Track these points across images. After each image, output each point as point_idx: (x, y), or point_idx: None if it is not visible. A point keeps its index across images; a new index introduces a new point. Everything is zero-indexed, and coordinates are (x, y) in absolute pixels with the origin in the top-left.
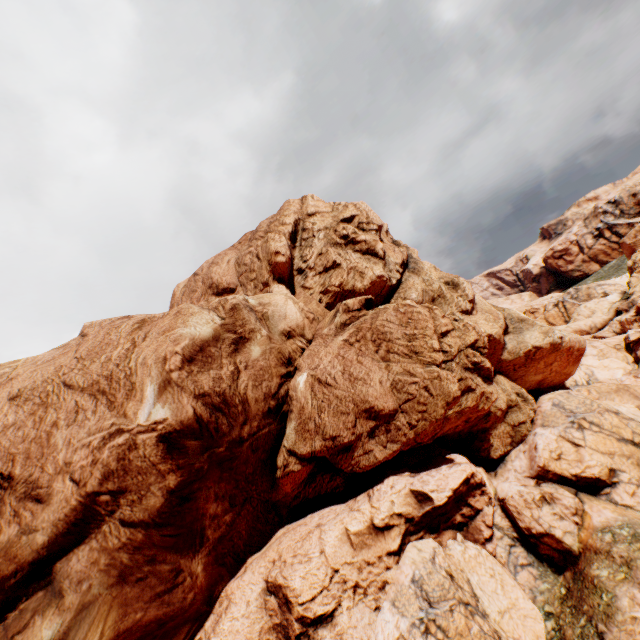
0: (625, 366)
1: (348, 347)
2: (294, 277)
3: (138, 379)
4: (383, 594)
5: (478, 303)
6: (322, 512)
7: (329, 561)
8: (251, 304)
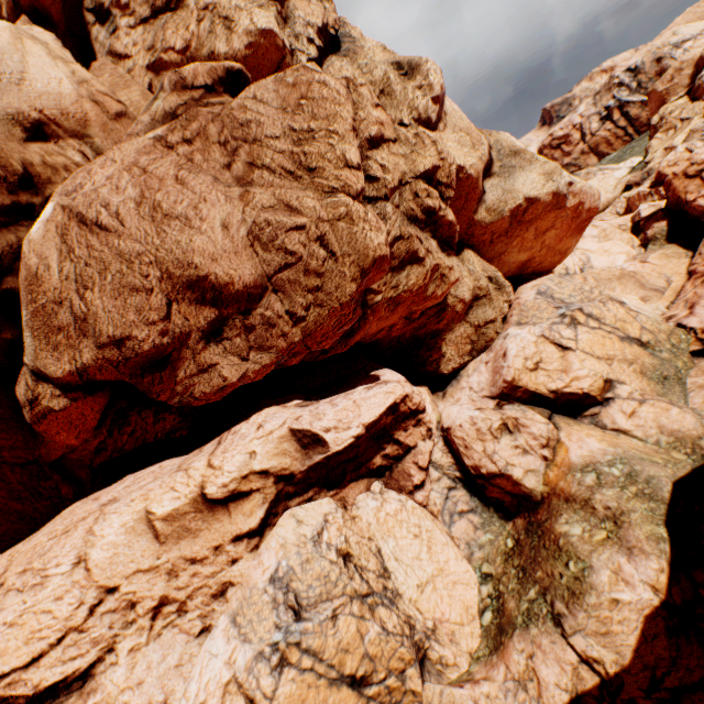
0: (630, 250)
1: (161, 152)
2: (89, 29)
3: None
4: (221, 604)
5: (450, 115)
6: (143, 473)
7: (95, 576)
8: None
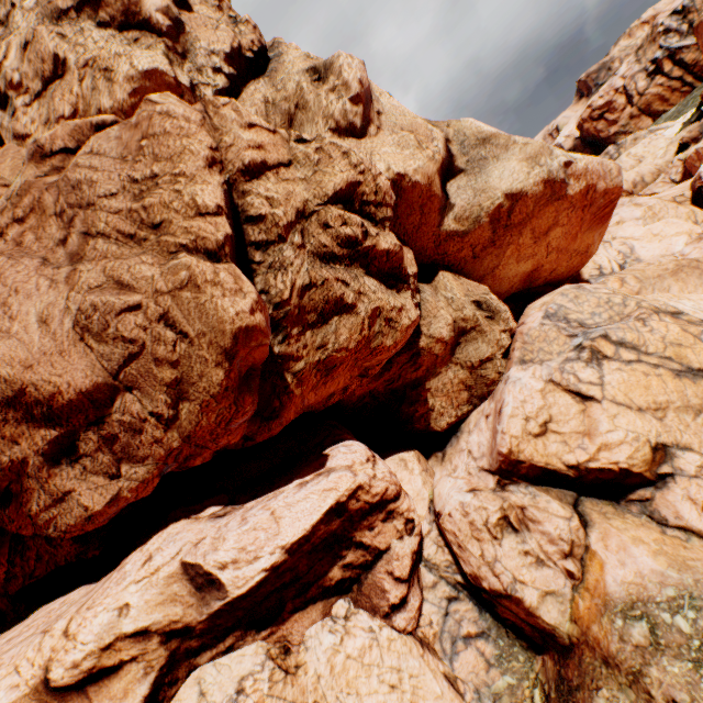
0: (692, 228)
1: None
2: None
3: None
4: None
5: (388, 113)
6: (46, 610)
7: None
8: None
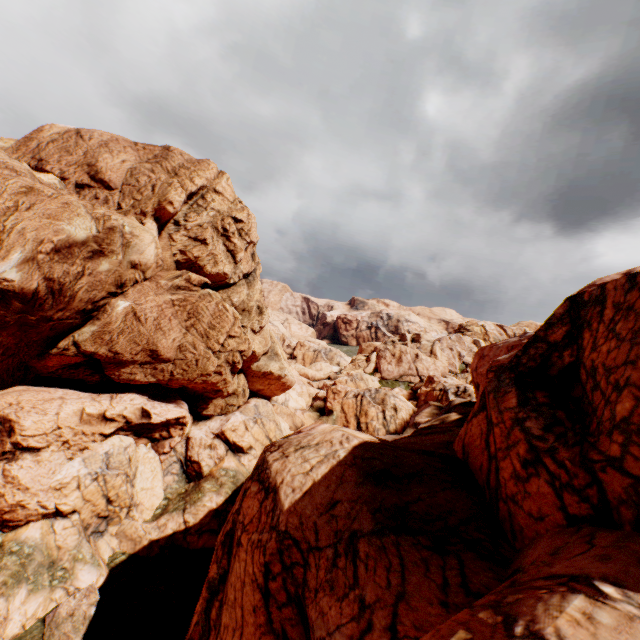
0: (305, 406)
1: (171, 306)
2: (169, 223)
3: (9, 240)
4: (81, 453)
5: (265, 330)
6: (67, 391)
7: (59, 421)
8: (125, 231)
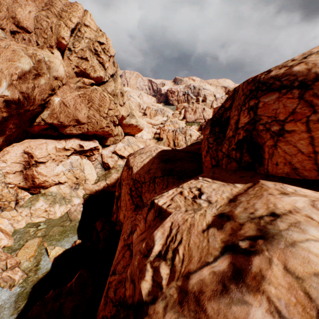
0: (150, 137)
1: (79, 97)
2: (66, 50)
3: None
4: (61, 163)
5: (126, 104)
6: (47, 140)
7: (48, 152)
8: (46, 60)
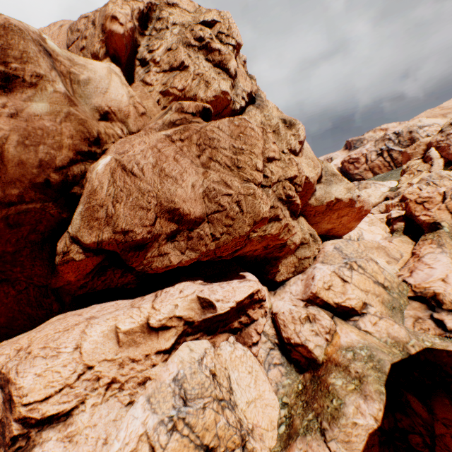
0: (384, 234)
1: (169, 143)
2: (135, 67)
3: None
4: (142, 389)
5: (305, 149)
6: (106, 305)
7: (84, 357)
8: (51, 48)
